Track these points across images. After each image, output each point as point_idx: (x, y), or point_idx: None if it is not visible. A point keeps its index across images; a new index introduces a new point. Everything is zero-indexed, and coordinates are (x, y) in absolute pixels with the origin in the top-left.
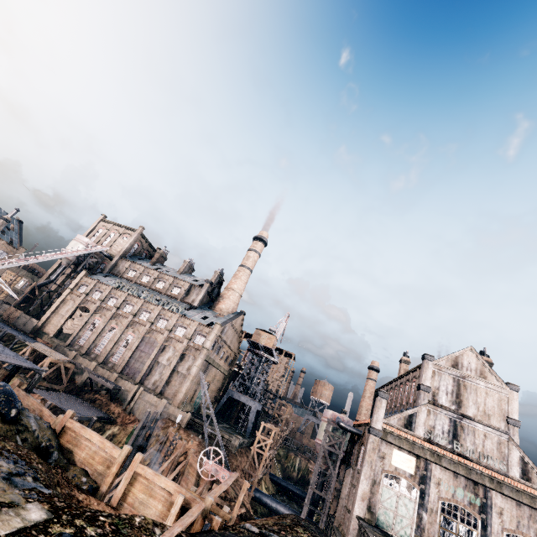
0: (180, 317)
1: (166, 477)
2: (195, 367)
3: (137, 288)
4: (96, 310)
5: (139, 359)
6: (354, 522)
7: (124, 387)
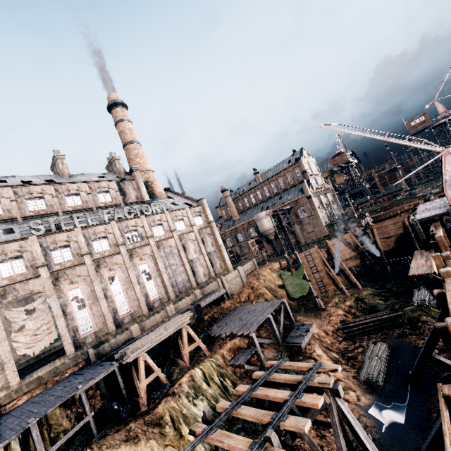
0: (170, 213)
1: (324, 263)
2: (219, 238)
3: (81, 214)
4: (54, 283)
5: (176, 273)
6: (325, 228)
7: (211, 291)
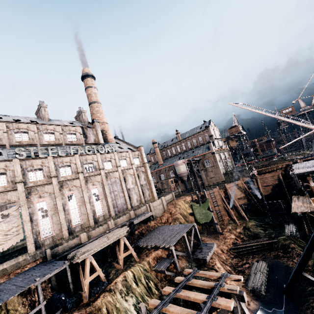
0: (117, 154)
1: (222, 200)
2: (150, 175)
3: (54, 147)
4: (27, 195)
5: (117, 197)
6: (223, 176)
7: (141, 212)
